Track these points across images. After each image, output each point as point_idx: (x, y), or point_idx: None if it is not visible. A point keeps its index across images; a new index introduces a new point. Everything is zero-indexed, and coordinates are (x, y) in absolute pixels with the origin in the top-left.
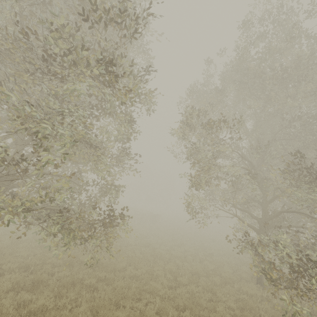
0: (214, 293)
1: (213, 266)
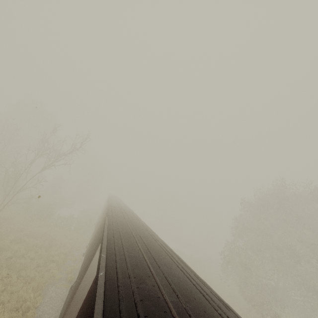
0: None
1: None
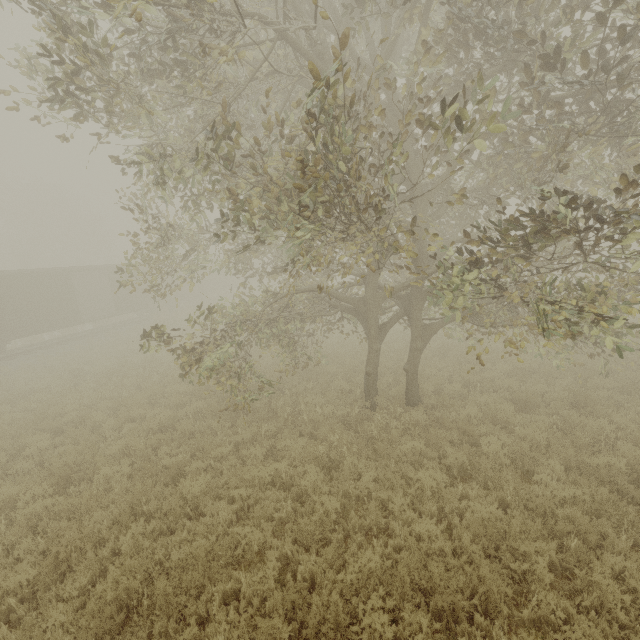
0: None
1: None
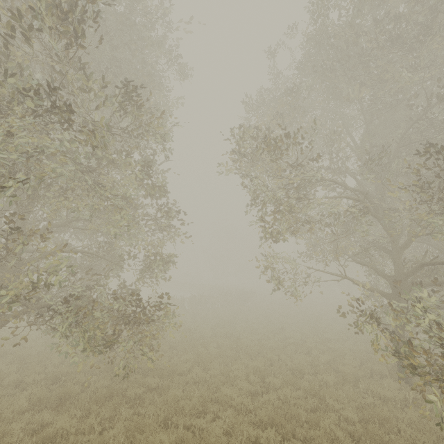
0: (323, 399)
1: (327, 358)
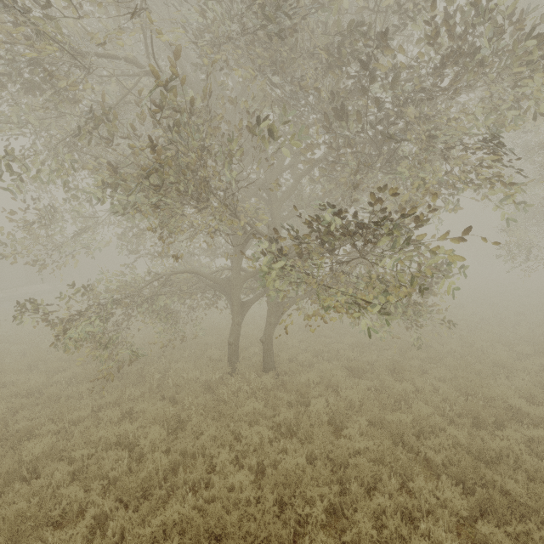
0: None
1: None
